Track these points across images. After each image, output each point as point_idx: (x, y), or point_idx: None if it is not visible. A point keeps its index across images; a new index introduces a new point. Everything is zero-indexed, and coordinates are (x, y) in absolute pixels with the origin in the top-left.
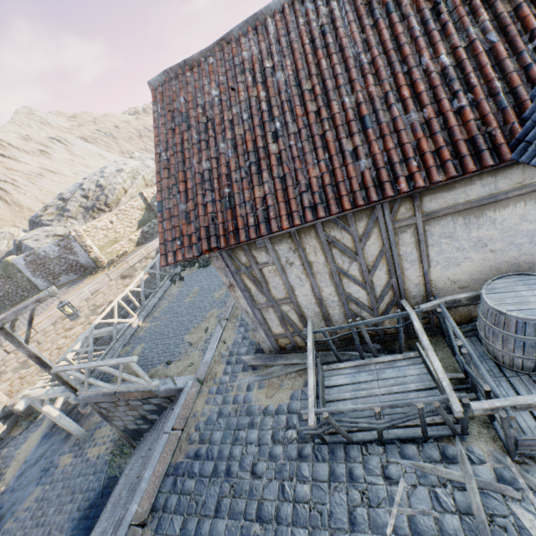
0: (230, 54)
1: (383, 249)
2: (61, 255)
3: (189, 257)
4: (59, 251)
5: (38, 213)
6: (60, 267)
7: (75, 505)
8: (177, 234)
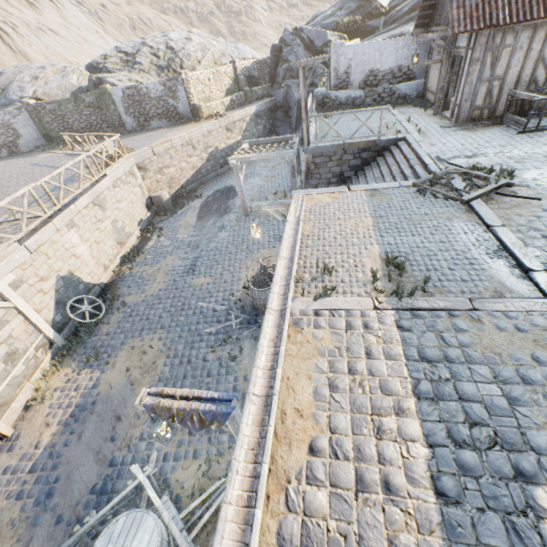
0: None
1: None
2: (162, 97)
3: (475, 29)
4: (161, 92)
5: (98, 60)
6: (156, 110)
7: (271, 234)
8: (467, 16)
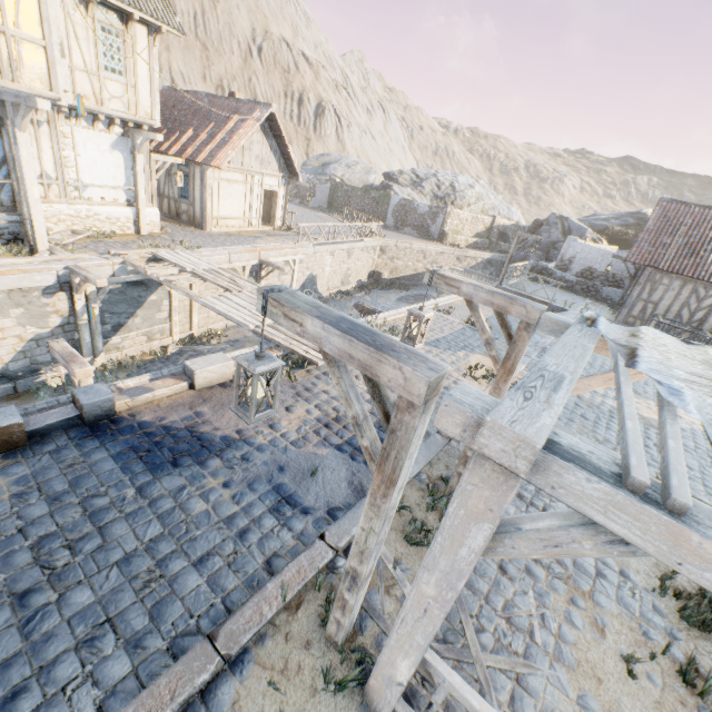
0: (706, 214)
1: (711, 305)
2: (424, 216)
3: (641, 264)
4: (426, 212)
5: (395, 172)
6: (414, 222)
7: None
8: (640, 255)
